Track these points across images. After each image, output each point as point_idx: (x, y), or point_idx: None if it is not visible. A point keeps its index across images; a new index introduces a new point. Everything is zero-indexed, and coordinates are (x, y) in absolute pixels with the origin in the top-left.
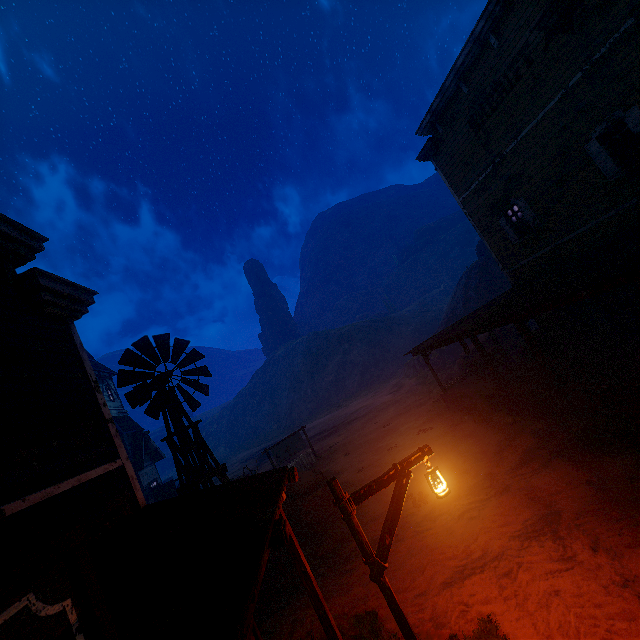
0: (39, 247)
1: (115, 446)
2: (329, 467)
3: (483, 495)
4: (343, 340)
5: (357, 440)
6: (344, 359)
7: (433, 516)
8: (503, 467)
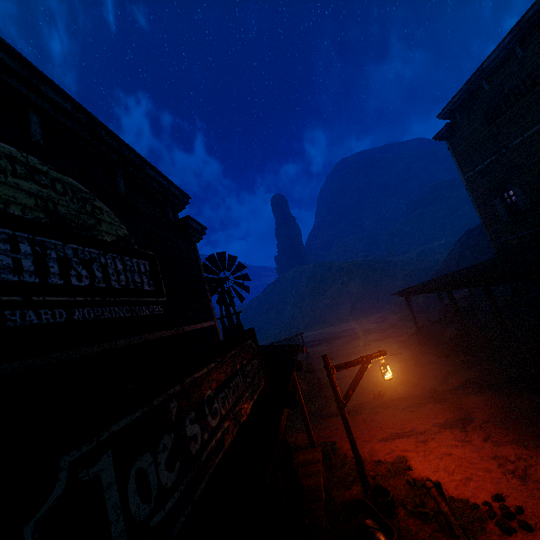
0: (188, 202)
1: (212, 314)
2: (316, 365)
3: (424, 400)
4: (343, 273)
5: (341, 351)
6: (341, 288)
7: (385, 405)
8: (445, 387)
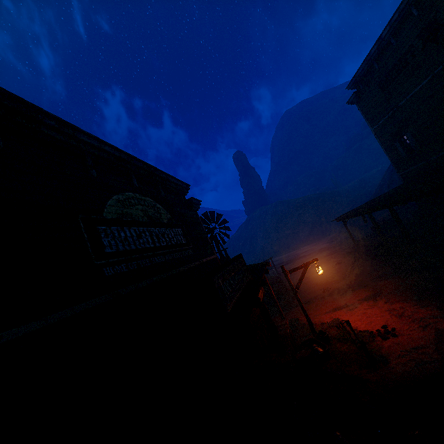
0: (189, 189)
1: (213, 251)
2: (285, 278)
3: (355, 288)
4: (299, 207)
5: None
6: (299, 219)
7: (330, 295)
8: (369, 278)
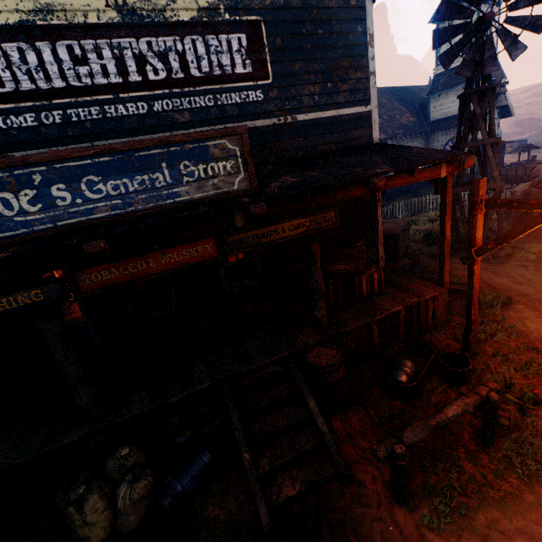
0: None
1: (370, 95)
2: None
3: None
4: None
5: None
6: None
7: None
8: None
